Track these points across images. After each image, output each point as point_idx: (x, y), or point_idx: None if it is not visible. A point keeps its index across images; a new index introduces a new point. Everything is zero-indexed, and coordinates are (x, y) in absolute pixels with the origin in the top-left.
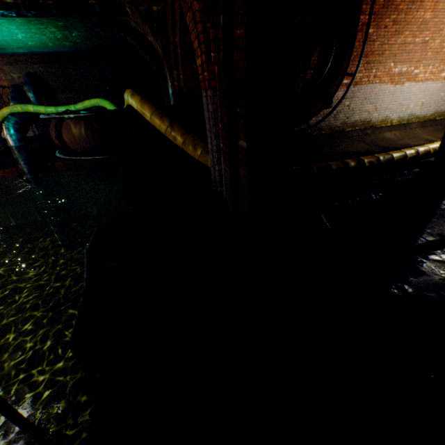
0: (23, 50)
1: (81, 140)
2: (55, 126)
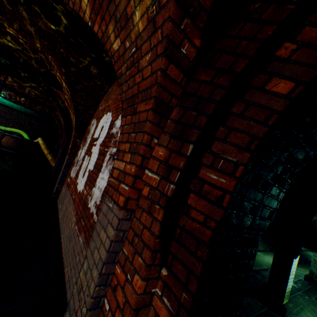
0: (1, 102)
1: (10, 143)
2: (2, 135)
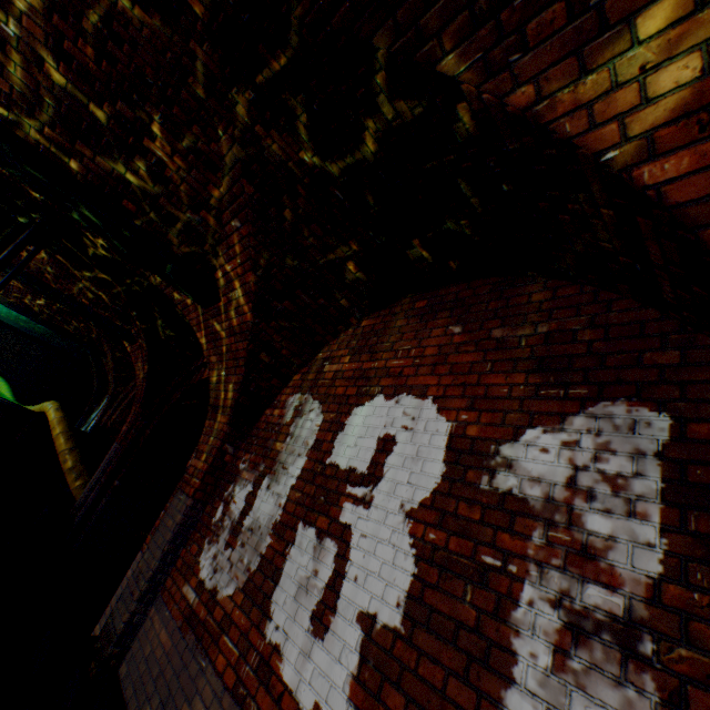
0: None
1: None
2: None
